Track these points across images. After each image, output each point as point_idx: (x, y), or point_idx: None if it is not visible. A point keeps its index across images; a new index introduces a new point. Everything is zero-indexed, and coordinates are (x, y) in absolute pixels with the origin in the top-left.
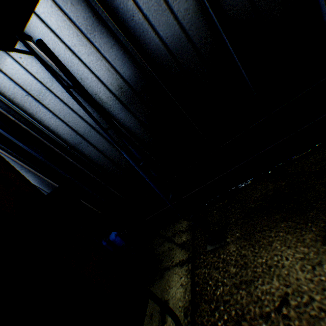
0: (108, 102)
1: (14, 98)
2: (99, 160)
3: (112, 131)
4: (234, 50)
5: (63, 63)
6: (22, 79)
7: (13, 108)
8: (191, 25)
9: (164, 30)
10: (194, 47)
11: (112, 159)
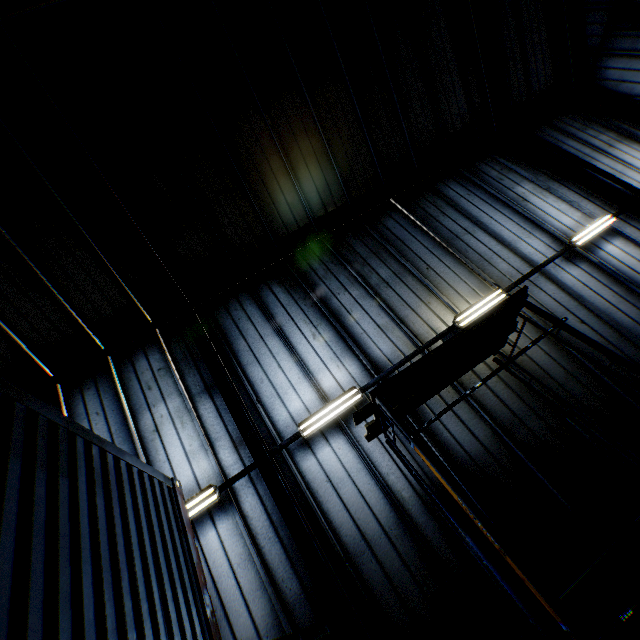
0: (410, 501)
1: (312, 481)
2: (380, 590)
3: (409, 541)
4: (536, 468)
5: (375, 458)
6: (330, 465)
7: (304, 492)
8: (491, 445)
9: (469, 446)
10: (497, 461)
11: (401, 592)
